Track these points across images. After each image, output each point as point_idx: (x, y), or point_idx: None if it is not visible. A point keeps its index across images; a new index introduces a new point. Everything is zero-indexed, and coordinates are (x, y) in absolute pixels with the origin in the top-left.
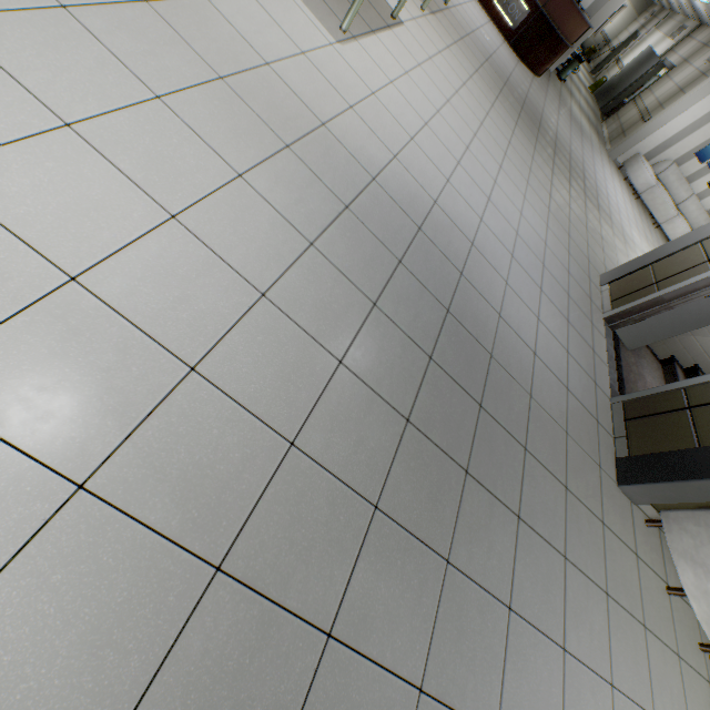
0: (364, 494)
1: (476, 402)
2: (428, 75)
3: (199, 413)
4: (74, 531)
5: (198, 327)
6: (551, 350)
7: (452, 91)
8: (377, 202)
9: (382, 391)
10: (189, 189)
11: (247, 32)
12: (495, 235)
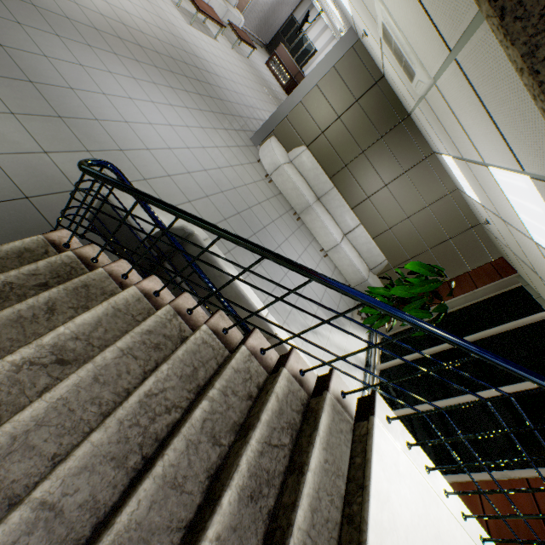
0: (156, 50)
1: (197, 79)
2: (224, 54)
3: (127, 16)
4: (106, 4)
5: (130, 12)
6: (240, 110)
7: (233, 64)
8: (184, 43)
9: (168, 51)
10: (135, 3)
11: (159, 3)
12: (230, 85)
